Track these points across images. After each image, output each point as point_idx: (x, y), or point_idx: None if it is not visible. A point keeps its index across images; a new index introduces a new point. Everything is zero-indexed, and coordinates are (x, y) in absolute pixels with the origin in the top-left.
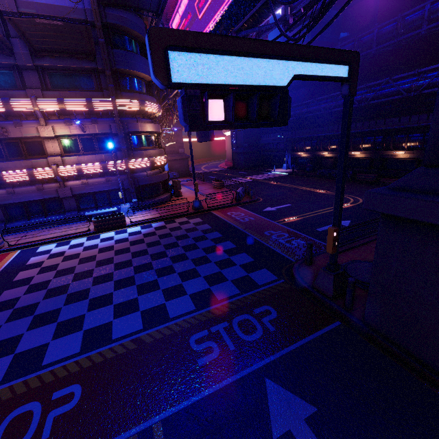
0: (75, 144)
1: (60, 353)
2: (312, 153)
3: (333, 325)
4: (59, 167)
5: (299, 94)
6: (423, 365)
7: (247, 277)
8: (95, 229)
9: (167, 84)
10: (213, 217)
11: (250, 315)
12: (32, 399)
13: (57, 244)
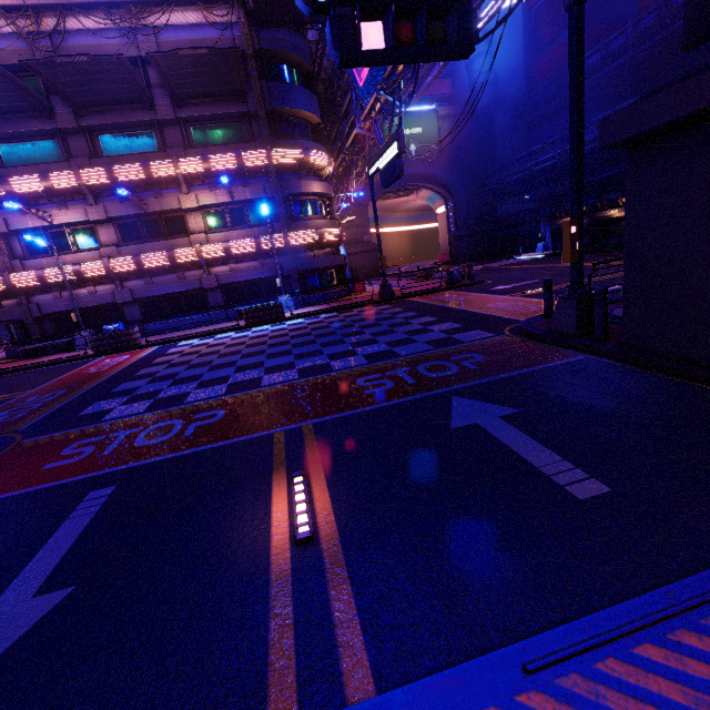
0: (222, 217)
1: (202, 396)
2: (589, 216)
3: (572, 359)
4: (203, 246)
5: (561, 123)
6: (709, 368)
7: (448, 338)
8: (246, 323)
9: (311, 3)
10: (409, 302)
11: (444, 361)
12: (174, 419)
13: (201, 339)
